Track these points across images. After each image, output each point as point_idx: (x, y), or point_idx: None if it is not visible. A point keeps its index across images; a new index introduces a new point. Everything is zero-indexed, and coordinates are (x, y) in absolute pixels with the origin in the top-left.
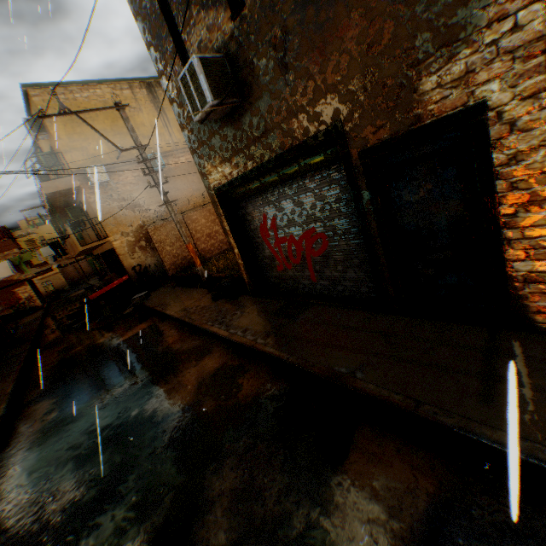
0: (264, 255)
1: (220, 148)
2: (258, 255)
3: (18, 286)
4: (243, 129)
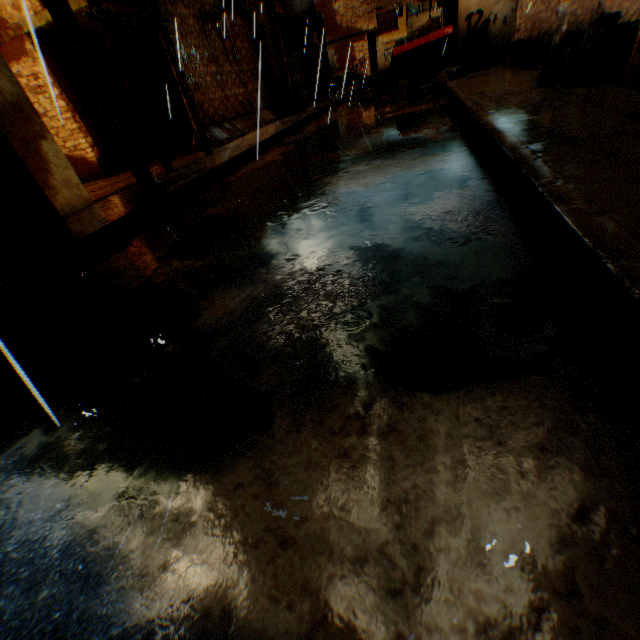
0: None
1: None
2: None
3: (356, 40)
4: None
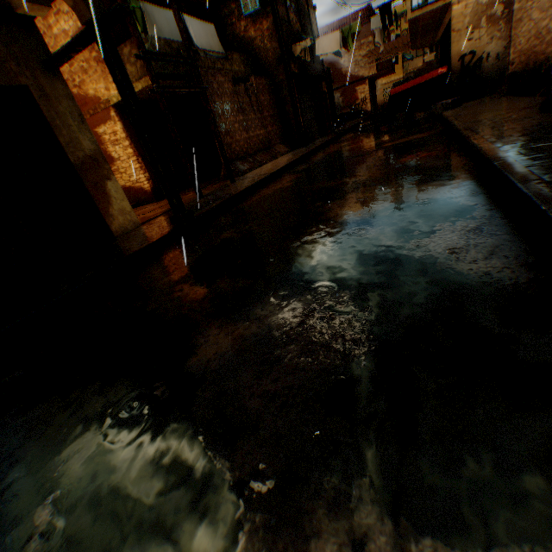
0: None
1: None
2: None
3: (359, 84)
4: None
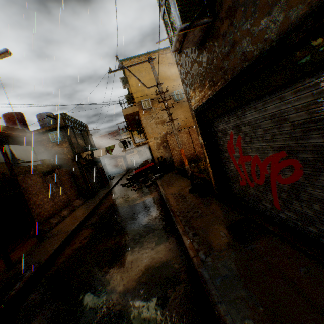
0: (229, 168)
1: (197, 75)
2: (225, 167)
3: (118, 158)
4: (214, 50)
